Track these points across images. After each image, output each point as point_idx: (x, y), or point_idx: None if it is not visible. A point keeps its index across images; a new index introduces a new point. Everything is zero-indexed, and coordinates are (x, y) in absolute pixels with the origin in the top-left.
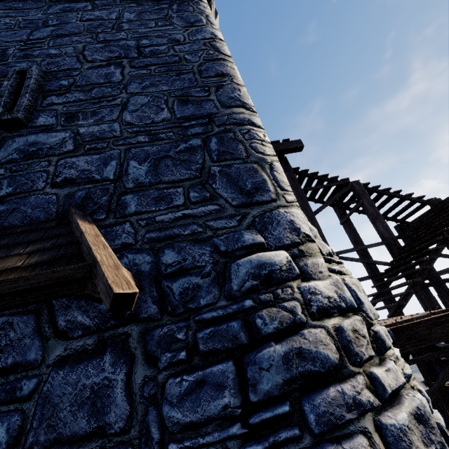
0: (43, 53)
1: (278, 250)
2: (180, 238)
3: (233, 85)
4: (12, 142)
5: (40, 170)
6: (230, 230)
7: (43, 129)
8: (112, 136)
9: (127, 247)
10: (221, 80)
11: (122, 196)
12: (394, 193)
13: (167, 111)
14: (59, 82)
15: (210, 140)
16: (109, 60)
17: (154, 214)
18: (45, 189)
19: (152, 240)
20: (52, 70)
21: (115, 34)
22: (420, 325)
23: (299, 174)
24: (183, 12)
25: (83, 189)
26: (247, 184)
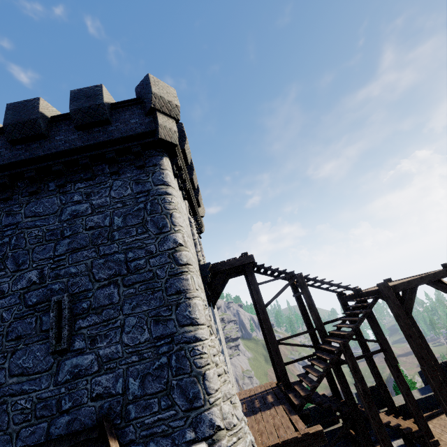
0: (67, 272)
1: (203, 440)
2: (157, 435)
3: (186, 302)
4: (65, 365)
5: (83, 387)
6: (180, 428)
7: (79, 352)
8: (118, 357)
9: (132, 441)
10: (179, 297)
11: (127, 406)
12: (328, 282)
13: (147, 331)
14: (82, 305)
15: (171, 358)
16: (109, 279)
17: (144, 418)
18: (88, 403)
19: (144, 437)
20: (75, 292)
21: (110, 245)
22: (292, 442)
23: (257, 267)
24: (154, 213)
25: (107, 401)
26: (190, 394)
